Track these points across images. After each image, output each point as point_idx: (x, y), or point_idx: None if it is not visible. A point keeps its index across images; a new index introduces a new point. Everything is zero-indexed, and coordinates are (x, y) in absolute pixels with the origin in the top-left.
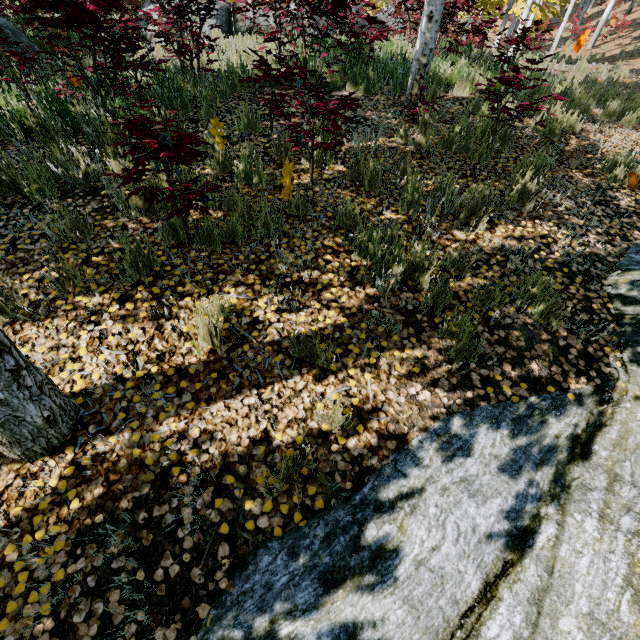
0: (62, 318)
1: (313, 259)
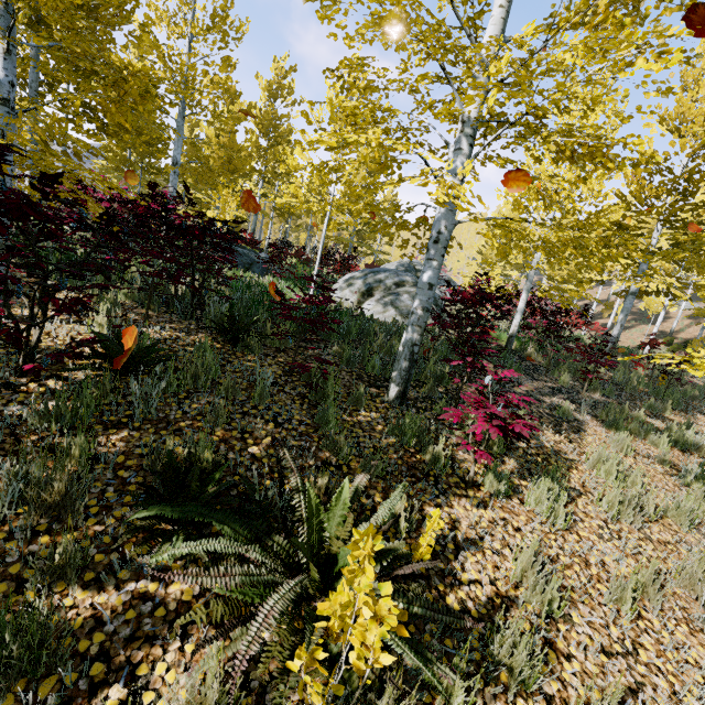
0: (677, 416)
1: (698, 408)
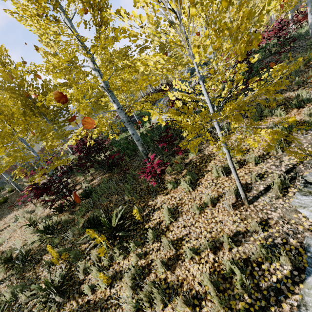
0: None
1: None
